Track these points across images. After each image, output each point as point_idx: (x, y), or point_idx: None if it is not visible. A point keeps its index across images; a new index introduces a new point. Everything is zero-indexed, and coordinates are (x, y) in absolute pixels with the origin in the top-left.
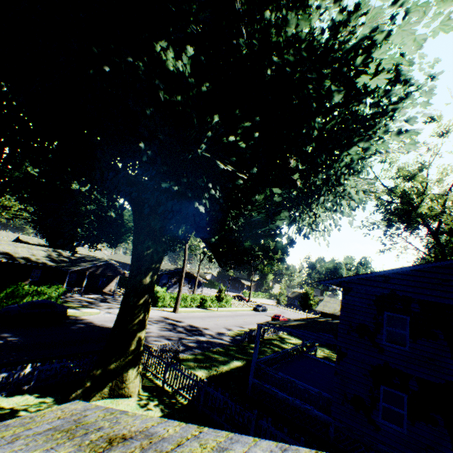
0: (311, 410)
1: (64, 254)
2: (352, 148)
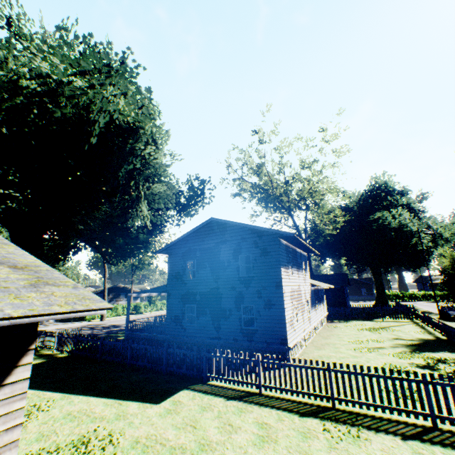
0: (156, 335)
1: None
2: (123, 169)
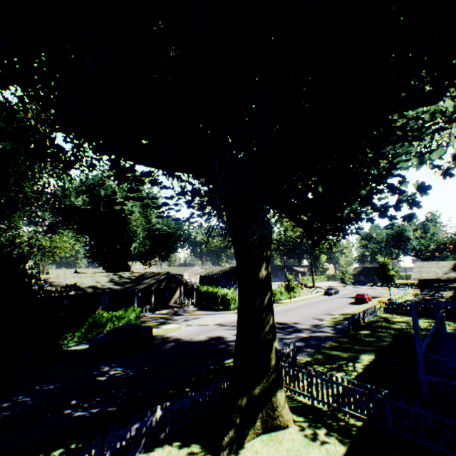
0: None
1: (124, 276)
2: None
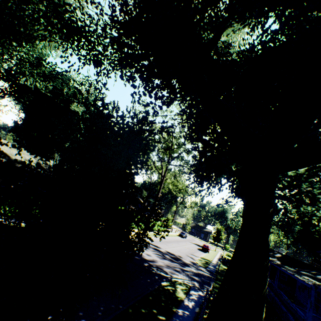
0: None
1: (49, 164)
2: None
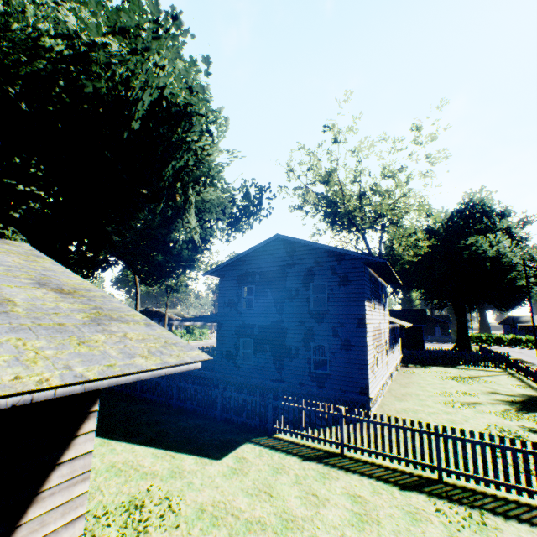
0: (203, 372)
1: None
2: (170, 166)
